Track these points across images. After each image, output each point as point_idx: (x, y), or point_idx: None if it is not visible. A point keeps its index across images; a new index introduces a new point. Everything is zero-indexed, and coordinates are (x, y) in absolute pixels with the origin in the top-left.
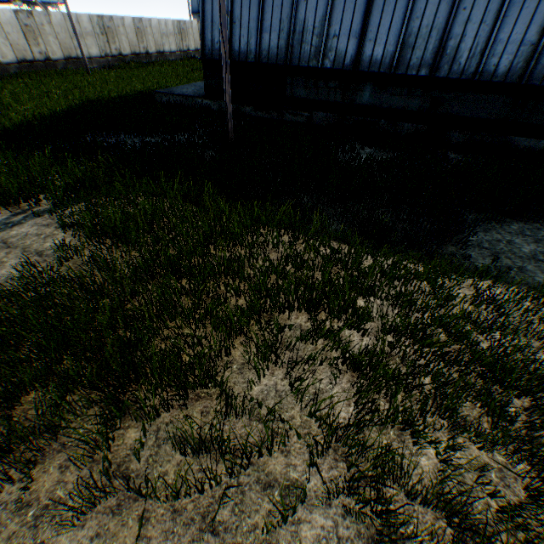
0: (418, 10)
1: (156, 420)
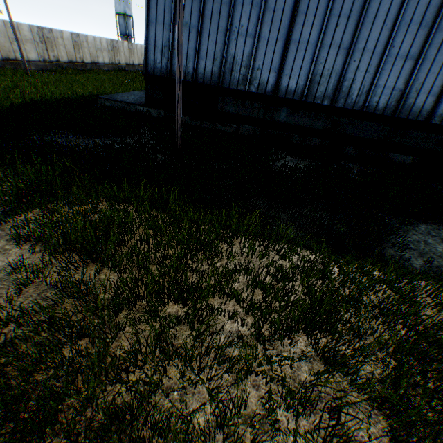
0: (322, 58)
1: None
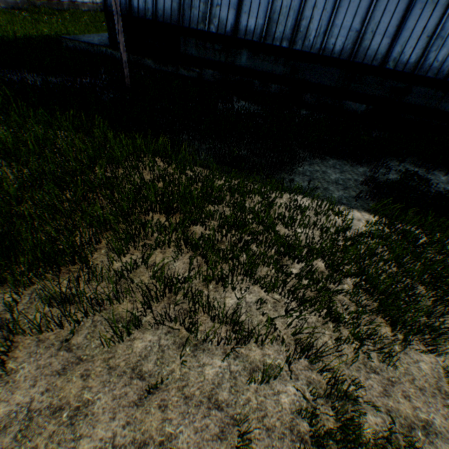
0: None
1: (32, 287)
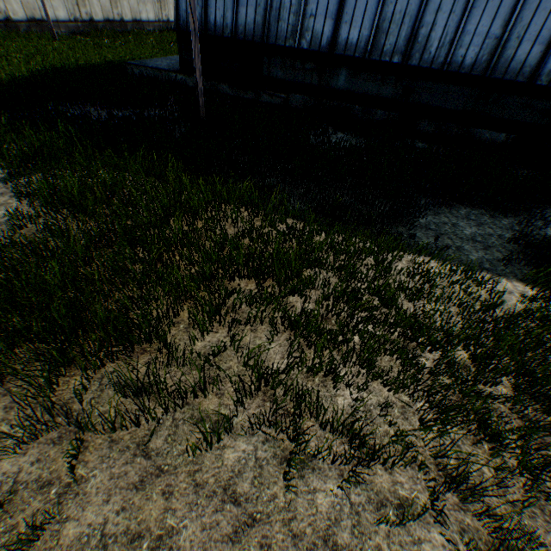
0: None
1: (102, 370)
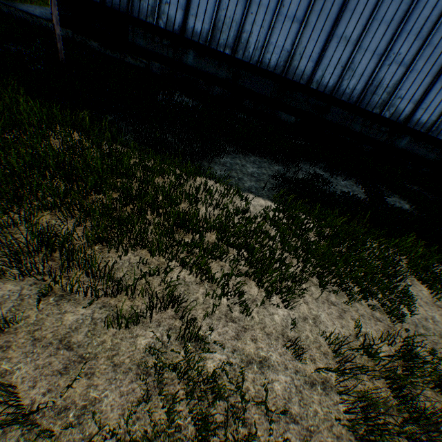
0: (224, 4)
1: None
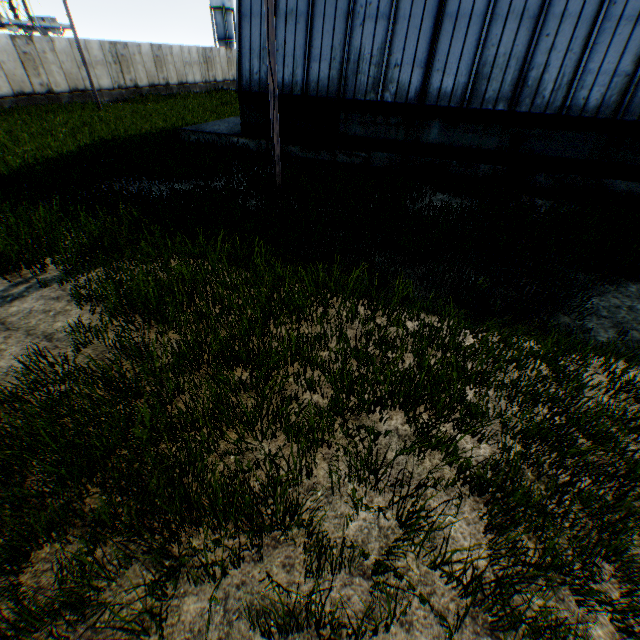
0: (494, 37)
1: (222, 580)
